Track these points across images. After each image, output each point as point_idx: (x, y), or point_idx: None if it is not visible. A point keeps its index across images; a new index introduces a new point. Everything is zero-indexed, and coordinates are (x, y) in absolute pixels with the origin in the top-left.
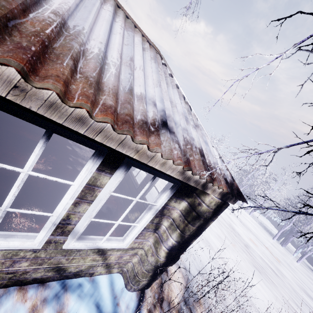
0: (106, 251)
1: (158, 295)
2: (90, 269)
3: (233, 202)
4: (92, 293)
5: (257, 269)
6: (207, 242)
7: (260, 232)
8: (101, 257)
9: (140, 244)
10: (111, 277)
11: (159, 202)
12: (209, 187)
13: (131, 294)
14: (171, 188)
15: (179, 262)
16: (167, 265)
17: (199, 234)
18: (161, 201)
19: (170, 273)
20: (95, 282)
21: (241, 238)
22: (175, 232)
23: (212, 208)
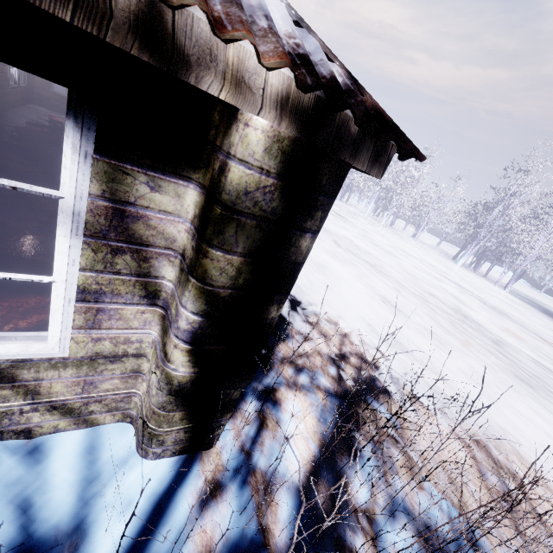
0: (6, 370)
1: (238, 460)
2: (1, 421)
3: (374, 167)
4: (18, 476)
5: (524, 382)
6: (397, 343)
7: (531, 317)
8: (9, 390)
9: (124, 344)
10: (98, 433)
11: (63, 182)
12: (194, 52)
13: (153, 467)
14: (70, 110)
15: (316, 387)
16: (218, 388)
17: (279, 286)
18: (69, 176)
19: (286, 409)
20: (39, 451)
21: (485, 331)
22: (186, 285)
23: (267, 168)
